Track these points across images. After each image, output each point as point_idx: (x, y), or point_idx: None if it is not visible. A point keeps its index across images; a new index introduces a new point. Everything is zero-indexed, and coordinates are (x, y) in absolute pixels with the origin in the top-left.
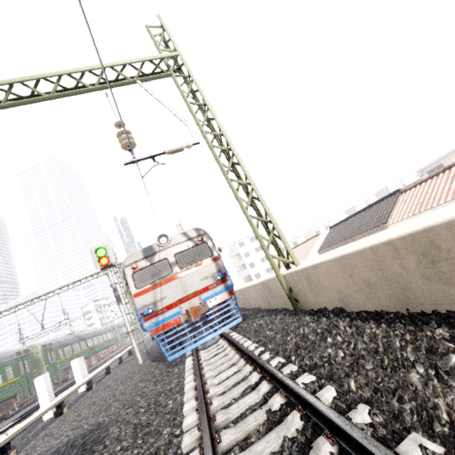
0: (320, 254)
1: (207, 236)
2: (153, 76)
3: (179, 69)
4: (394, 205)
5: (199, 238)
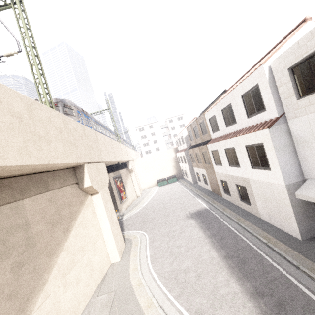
0: (187, 130)
1: (60, 103)
2: (2, 8)
3: (21, 1)
4: (216, 101)
5: (55, 104)
